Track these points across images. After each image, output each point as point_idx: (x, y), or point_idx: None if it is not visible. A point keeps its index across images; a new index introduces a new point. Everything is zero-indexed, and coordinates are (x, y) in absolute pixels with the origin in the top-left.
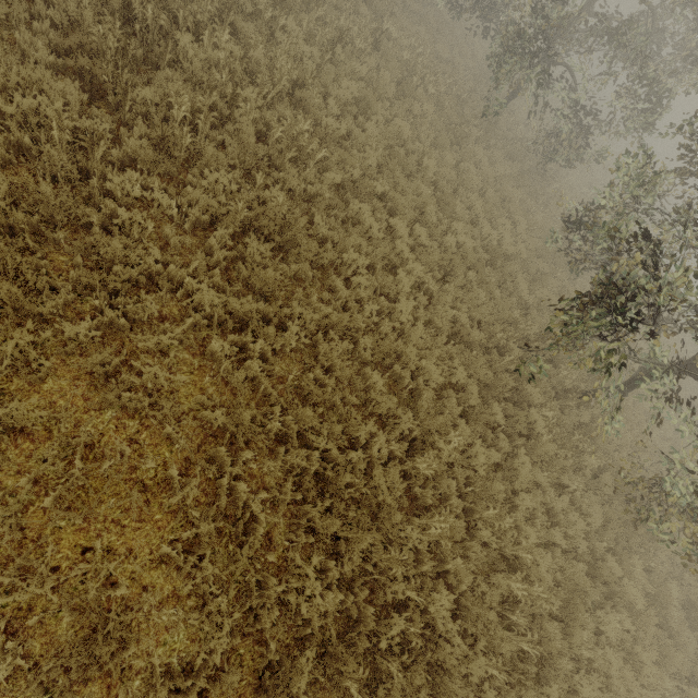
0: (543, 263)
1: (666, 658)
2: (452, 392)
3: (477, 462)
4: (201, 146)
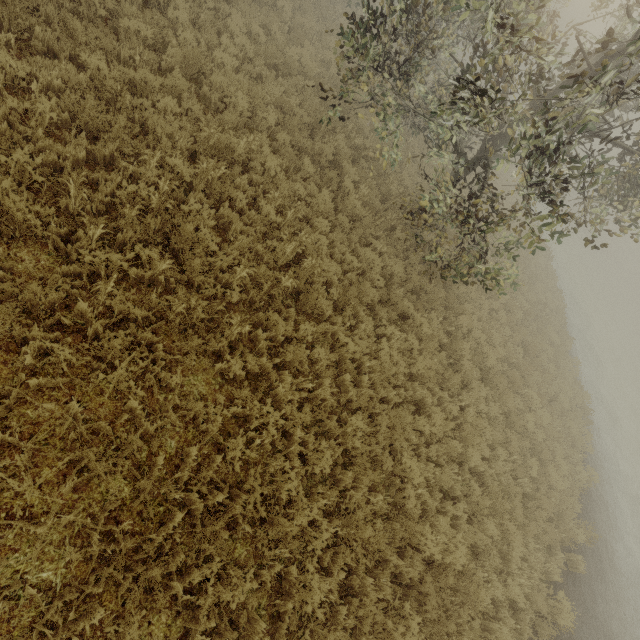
0: None
1: (449, 380)
2: (265, 134)
3: (268, 163)
4: None
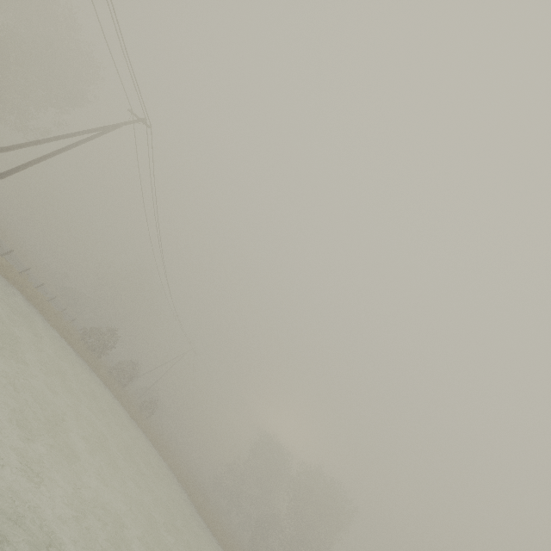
0: None
1: None
2: None
3: None
4: None
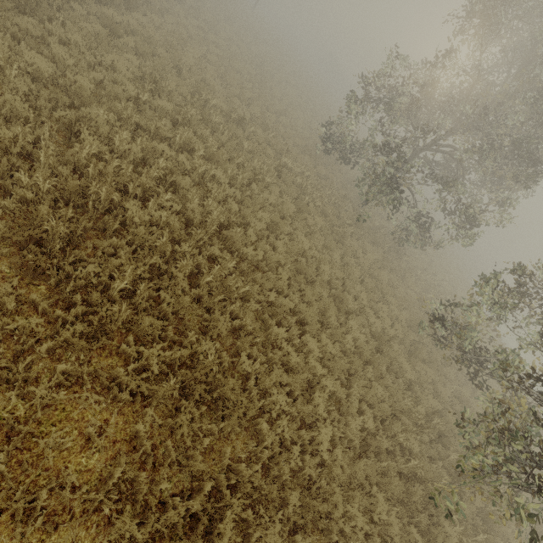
0: (414, 335)
1: None
2: (374, 526)
3: None
4: (137, 304)
